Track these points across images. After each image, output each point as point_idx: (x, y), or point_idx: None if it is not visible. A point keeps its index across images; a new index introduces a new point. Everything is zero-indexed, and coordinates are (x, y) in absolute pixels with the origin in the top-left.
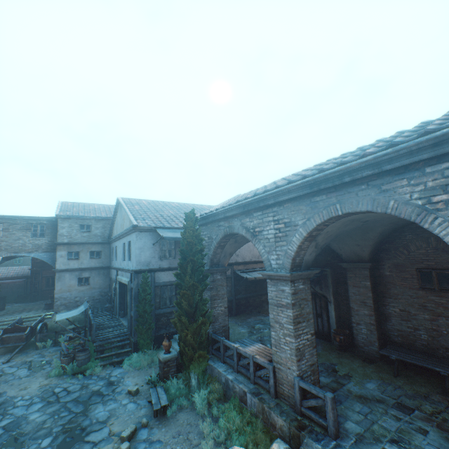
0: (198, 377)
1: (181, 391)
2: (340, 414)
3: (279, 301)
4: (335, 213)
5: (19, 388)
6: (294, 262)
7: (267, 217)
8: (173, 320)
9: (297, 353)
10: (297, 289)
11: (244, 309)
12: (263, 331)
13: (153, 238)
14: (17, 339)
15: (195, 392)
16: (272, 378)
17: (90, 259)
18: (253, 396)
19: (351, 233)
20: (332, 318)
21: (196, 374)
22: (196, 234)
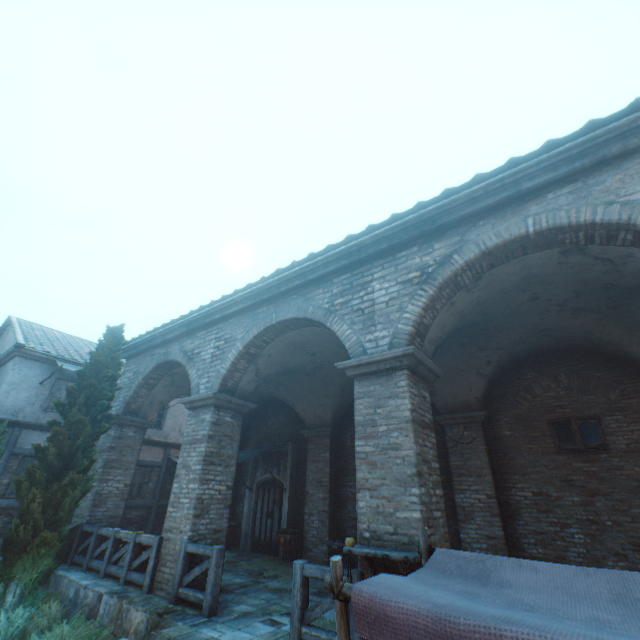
0: (25, 594)
1: None
2: (236, 600)
3: (196, 435)
4: (271, 322)
5: None
6: (225, 384)
7: (211, 335)
8: (19, 477)
9: (197, 505)
10: (223, 420)
11: None
12: None
13: (46, 373)
14: None
15: (3, 611)
16: (154, 557)
17: None
18: (112, 595)
19: (313, 386)
20: (285, 514)
21: (20, 586)
22: (114, 355)
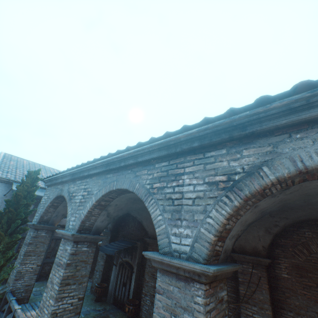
0: None
1: None
2: None
3: (61, 260)
4: (113, 188)
5: None
6: (83, 225)
7: (82, 185)
8: None
9: None
10: (80, 250)
11: None
12: None
13: (8, 189)
14: None
15: None
16: None
17: None
18: None
19: None
20: (132, 288)
21: None
22: (30, 190)
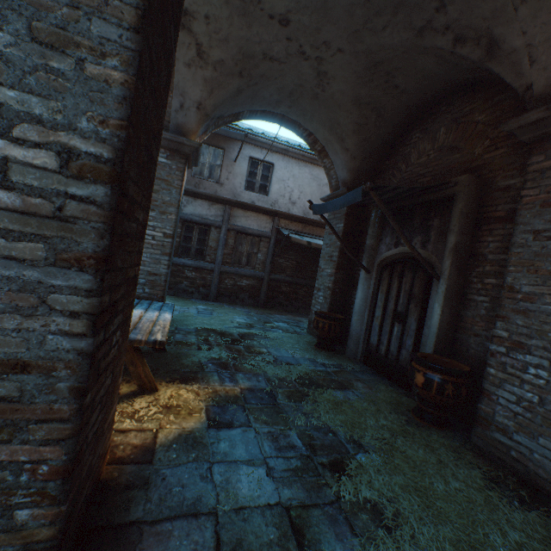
0: None
1: None
2: None
3: None
4: None
5: None
6: None
7: None
8: None
9: None
10: None
11: (284, 302)
12: (274, 330)
13: None
14: None
15: None
16: None
17: None
18: None
19: None
20: (431, 325)
21: None
22: None
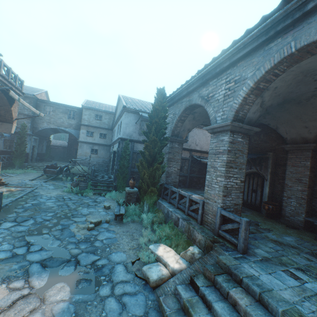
0: (149, 207)
1: (136, 212)
2: (253, 244)
3: (217, 150)
4: (288, 52)
5: (46, 192)
6: (237, 115)
7: (221, 81)
8: (137, 164)
9: (224, 190)
10: (235, 140)
11: (195, 185)
12: None
13: (136, 118)
14: (52, 173)
15: (144, 213)
16: (200, 210)
17: (99, 138)
18: (183, 220)
19: (301, 113)
20: (265, 193)
21: (147, 204)
22: (162, 105)
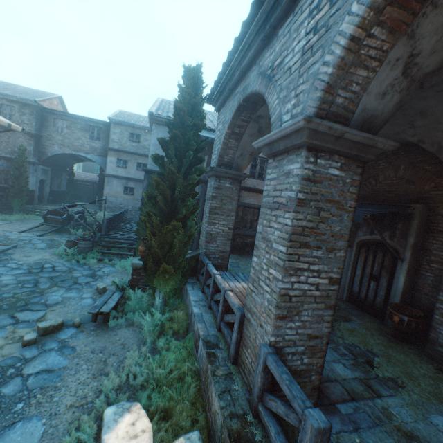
0: (166, 297)
1: (142, 306)
2: None
3: (277, 197)
4: None
5: (25, 255)
6: (329, 102)
7: (300, 15)
8: (144, 218)
9: (280, 304)
10: (322, 174)
11: None
12: None
13: None
14: (56, 222)
15: (147, 312)
16: (235, 332)
17: (137, 170)
18: (203, 346)
19: None
20: (397, 287)
21: (161, 293)
22: (194, 102)
